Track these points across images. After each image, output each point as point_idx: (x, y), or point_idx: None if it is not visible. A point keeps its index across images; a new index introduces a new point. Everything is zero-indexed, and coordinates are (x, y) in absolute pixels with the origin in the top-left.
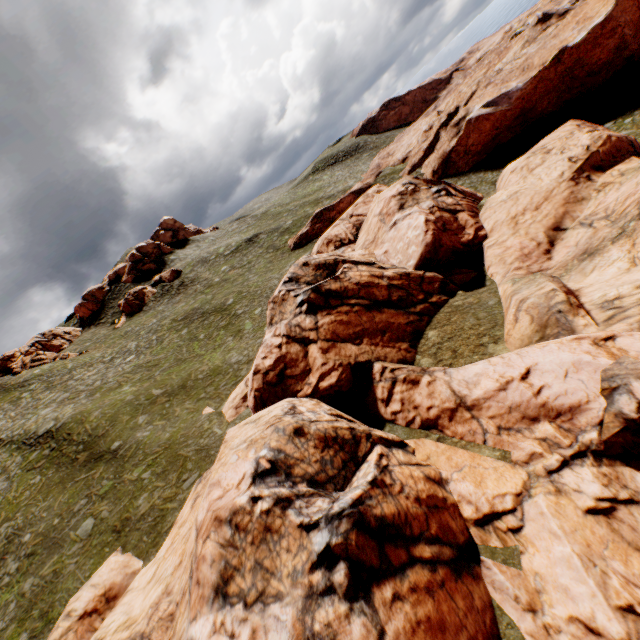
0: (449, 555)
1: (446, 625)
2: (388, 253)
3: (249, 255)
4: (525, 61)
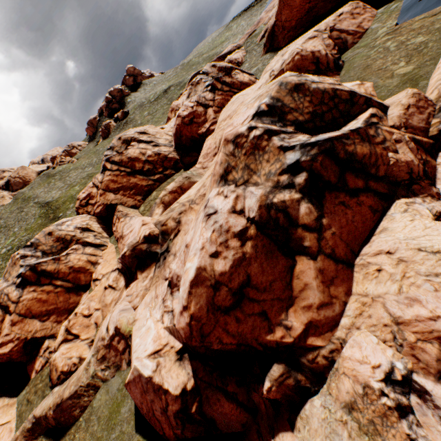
0: (70, 286)
1: (48, 302)
2: None
3: (159, 105)
4: None
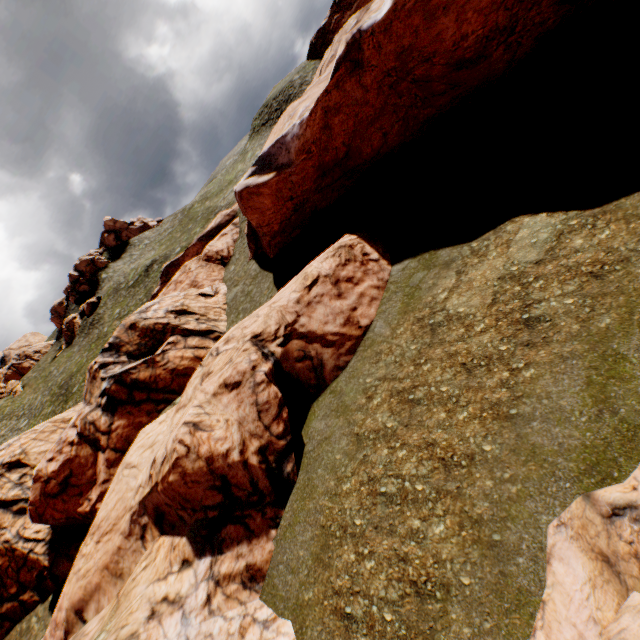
0: None
1: None
2: None
3: (135, 298)
4: None
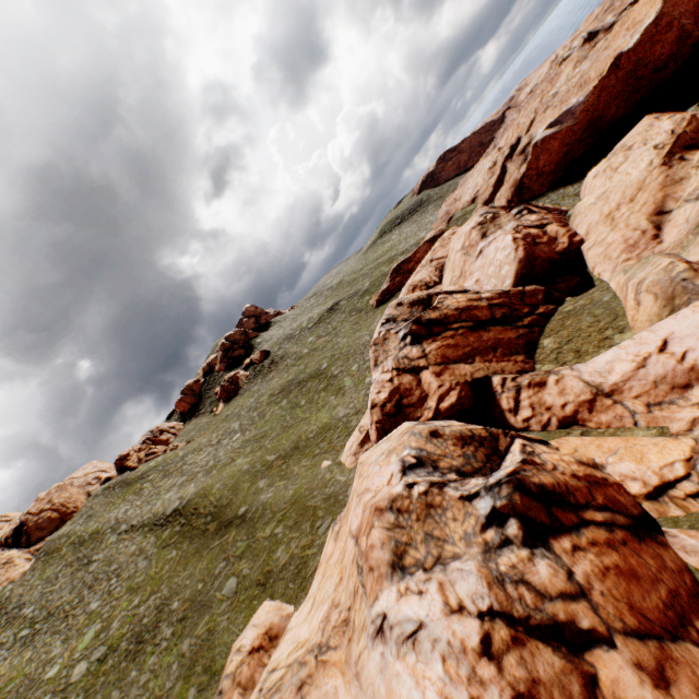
0: (624, 522)
1: (638, 575)
2: (479, 281)
3: (333, 322)
4: (580, 78)
